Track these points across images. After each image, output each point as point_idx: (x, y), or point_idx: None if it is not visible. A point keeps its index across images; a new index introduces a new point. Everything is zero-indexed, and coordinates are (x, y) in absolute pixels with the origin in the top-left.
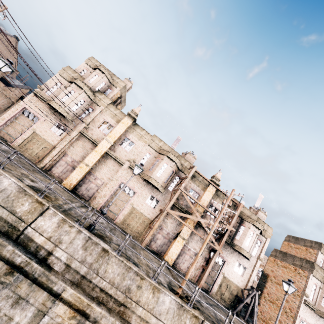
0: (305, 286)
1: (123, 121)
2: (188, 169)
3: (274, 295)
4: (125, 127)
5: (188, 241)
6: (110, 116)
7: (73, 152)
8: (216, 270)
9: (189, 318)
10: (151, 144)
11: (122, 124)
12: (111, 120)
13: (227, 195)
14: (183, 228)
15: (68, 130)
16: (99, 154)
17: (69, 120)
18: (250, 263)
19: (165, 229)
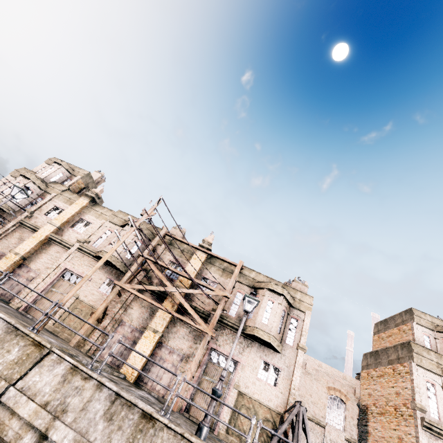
0: (412, 391)
1: (77, 202)
2: (163, 237)
3: (383, 441)
4: (79, 207)
5: (168, 338)
6: (63, 201)
7: (5, 245)
8: (224, 382)
9: (21, 345)
10: (112, 219)
11: (76, 205)
12: (64, 205)
13: (222, 258)
14: (155, 315)
15: (3, 221)
16: (38, 240)
17: (8, 212)
18: (286, 359)
19: (129, 324)
